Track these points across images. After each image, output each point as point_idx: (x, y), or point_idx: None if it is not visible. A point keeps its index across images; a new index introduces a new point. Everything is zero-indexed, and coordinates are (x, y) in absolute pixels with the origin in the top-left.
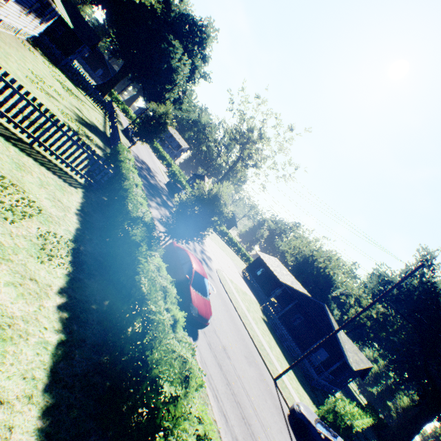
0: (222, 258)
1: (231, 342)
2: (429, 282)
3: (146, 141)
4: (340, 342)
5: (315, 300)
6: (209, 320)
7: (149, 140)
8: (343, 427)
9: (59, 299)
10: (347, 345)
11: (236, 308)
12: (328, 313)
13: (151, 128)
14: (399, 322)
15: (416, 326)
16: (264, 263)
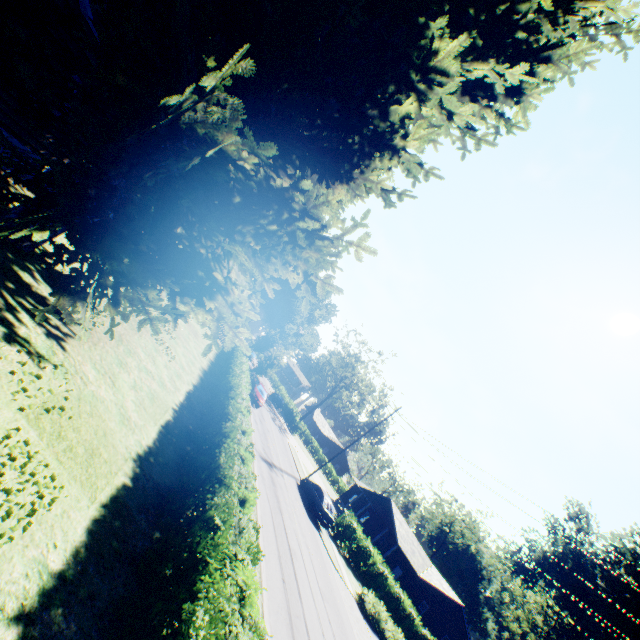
0: (306, 460)
1: (274, 437)
2: (590, 553)
3: (258, 351)
4: (397, 528)
5: (385, 497)
6: (261, 404)
7: (261, 351)
8: (346, 522)
9: (216, 353)
10: (431, 572)
11: (293, 455)
12: (392, 505)
13: (264, 343)
14: (554, 612)
15: (562, 604)
16: (359, 489)
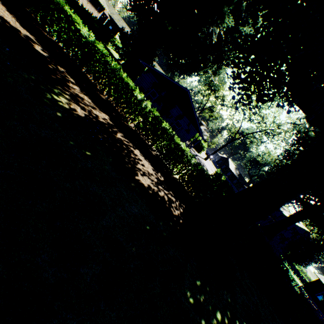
0: None
1: None
2: None
3: None
4: None
5: None
6: None
7: None
8: None
9: None
10: None
11: None
12: None
13: None
14: None
15: None
16: None
